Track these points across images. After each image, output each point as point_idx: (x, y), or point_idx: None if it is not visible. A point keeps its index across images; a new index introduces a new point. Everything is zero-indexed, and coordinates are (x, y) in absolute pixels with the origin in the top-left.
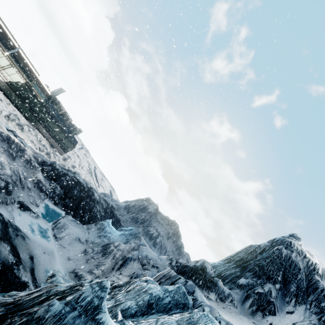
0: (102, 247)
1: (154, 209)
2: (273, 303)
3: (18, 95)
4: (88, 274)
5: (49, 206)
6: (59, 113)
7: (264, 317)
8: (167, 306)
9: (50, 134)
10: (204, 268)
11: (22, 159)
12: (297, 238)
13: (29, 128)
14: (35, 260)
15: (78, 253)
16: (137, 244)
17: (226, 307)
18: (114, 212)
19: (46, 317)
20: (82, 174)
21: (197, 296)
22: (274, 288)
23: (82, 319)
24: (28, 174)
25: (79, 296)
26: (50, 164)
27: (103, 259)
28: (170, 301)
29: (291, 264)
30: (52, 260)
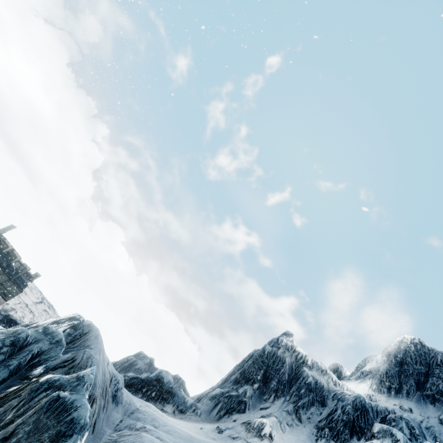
0: None
1: (146, 365)
2: (245, 402)
3: None
4: None
5: None
6: (4, 251)
7: (230, 417)
8: None
9: None
10: (161, 378)
11: None
12: (289, 334)
13: None
14: None
15: None
16: None
17: (185, 418)
18: None
19: None
20: None
21: None
22: (252, 389)
23: None
24: None
25: None
26: None
27: None
28: None
29: (275, 360)
30: None
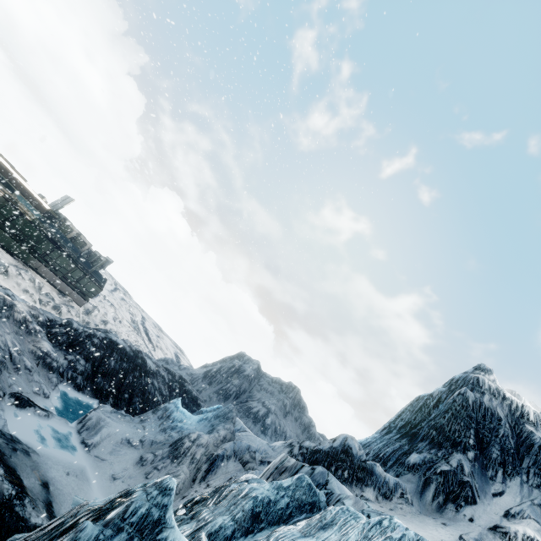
0: (170, 446)
1: (254, 370)
2: (469, 484)
3: None
4: None
5: (68, 395)
6: (68, 237)
7: (459, 511)
8: (285, 513)
9: (56, 274)
10: (348, 448)
11: (10, 321)
12: (487, 370)
13: (17, 269)
14: (53, 488)
15: (129, 466)
16: (229, 430)
17: (396, 508)
18: (185, 387)
19: None
20: (121, 334)
21: (333, 488)
22: (467, 459)
23: None
24: (24, 345)
25: (127, 508)
26: (61, 323)
27: (175, 466)
28: (289, 503)
29: (485, 414)
30: (83, 484)
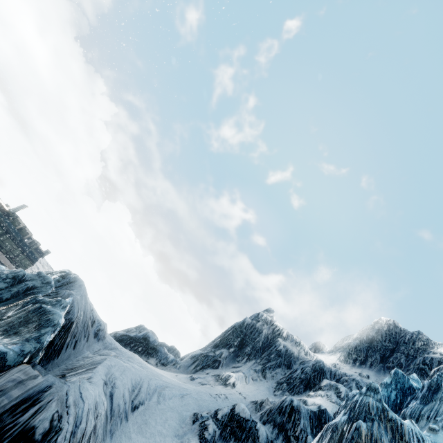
0: None
1: None
2: (219, 361)
3: None
4: None
5: None
6: (17, 228)
7: (204, 371)
8: None
9: (1, 250)
10: (148, 337)
11: None
12: (270, 311)
13: None
14: None
15: None
16: None
17: (166, 369)
18: None
19: None
20: None
21: None
22: (228, 352)
23: None
24: None
25: None
26: None
27: None
28: None
29: (252, 331)
30: None
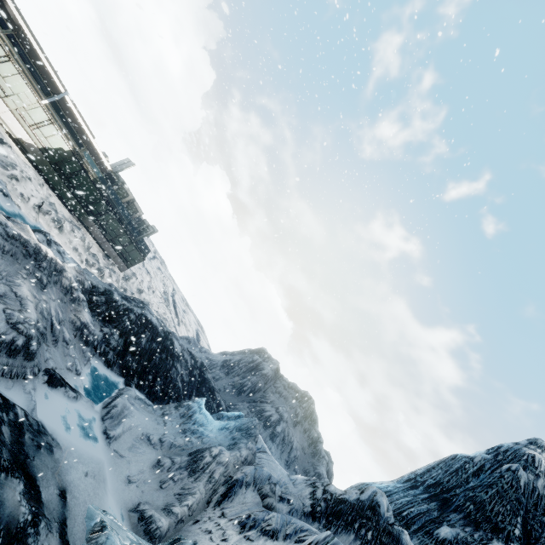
0: (190, 455)
1: (273, 371)
2: None
3: (57, 171)
4: (164, 516)
5: (98, 371)
6: (123, 201)
7: None
8: None
9: (105, 236)
10: (376, 505)
11: (57, 286)
12: (544, 448)
13: (72, 226)
14: (70, 497)
15: (146, 468)
16: (251, 450)
17: None
18: (204, 375)
19: None
20: (152, 304)
21: None
22: None
23: None
24: (66, 313)
25: None
26: (103, 291)
27: (191, 481)
28: None
29: (537, 502)
30: (99, 487)
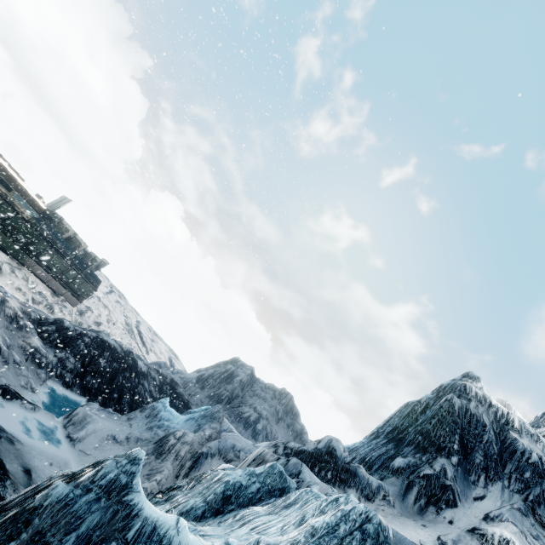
0: (156, 443)
1: (248, 376)
2: (451, 488)
3: None
4: None
5: (56, 392)
6: (64, 237)
7: (440, 513)
8: (255, 497)
9: (50, 273)
10: (333, 450)
11: (1, 316)
12: (475, 378)
13: (11, 267)
14: (35, 476)
15: None
16: (215, 429)
17: (377, 510)
18: (176, 390)
19: (45, 504)
20: (114, 336)
21: (305, 477)
22: (450, 464)
23: (102, 503)
24: (14, 340)
25: (97, 473)
26: (52, 321)
27: (159, 463)
28: (260, 488)
29: (470, 420)
30: None
